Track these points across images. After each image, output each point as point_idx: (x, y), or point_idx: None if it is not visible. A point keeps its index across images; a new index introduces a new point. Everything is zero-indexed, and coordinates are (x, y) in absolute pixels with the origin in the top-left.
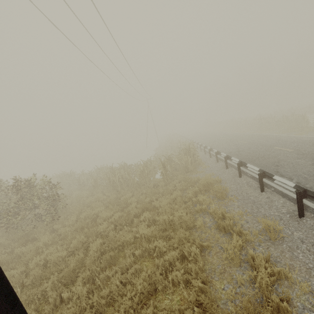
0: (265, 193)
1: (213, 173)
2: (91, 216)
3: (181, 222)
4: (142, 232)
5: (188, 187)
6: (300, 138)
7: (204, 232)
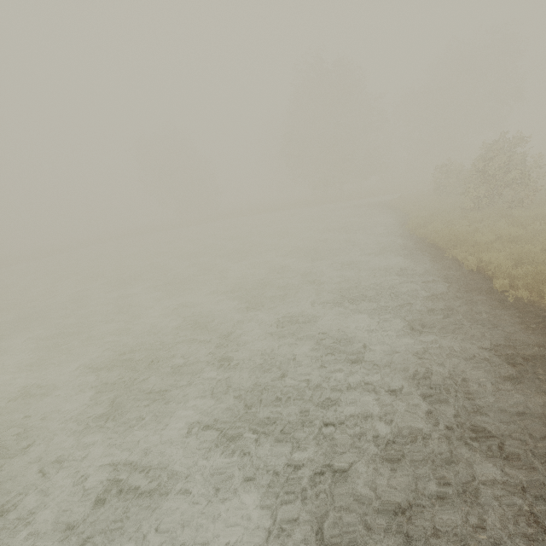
0: None
1: None
2: None
3: None
4: None
5: None
6: None
7: None
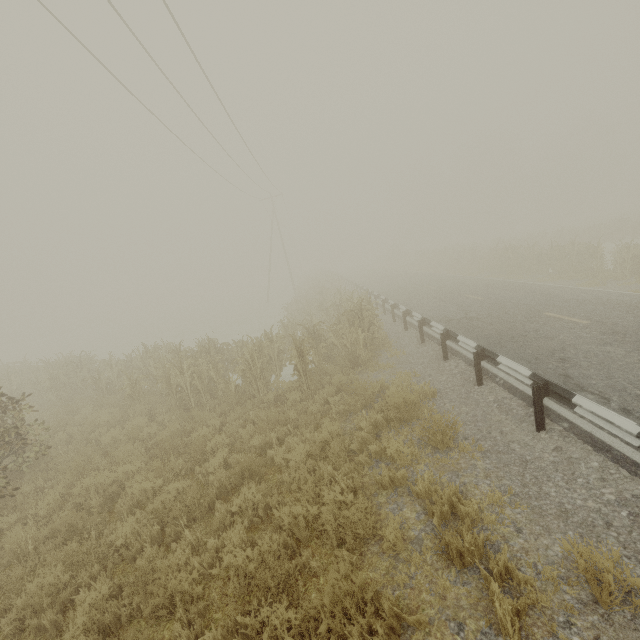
0: (548, 434)
1: (416, 373)
2: (105, 487)
3: (340, 524)
4: (229, 562)
5: (358, 407)
6: (593, 293)
7: (405, 561)
